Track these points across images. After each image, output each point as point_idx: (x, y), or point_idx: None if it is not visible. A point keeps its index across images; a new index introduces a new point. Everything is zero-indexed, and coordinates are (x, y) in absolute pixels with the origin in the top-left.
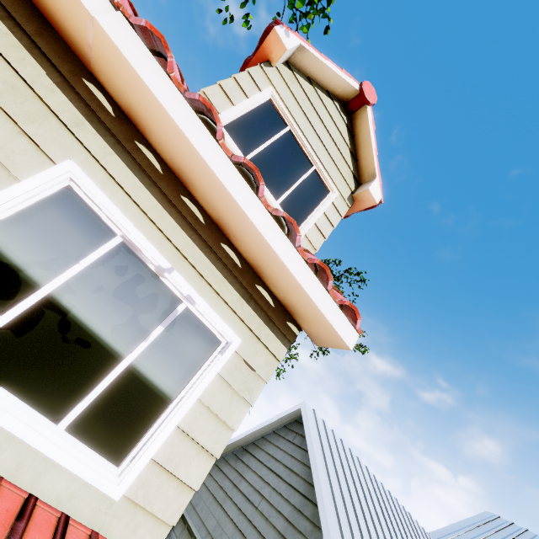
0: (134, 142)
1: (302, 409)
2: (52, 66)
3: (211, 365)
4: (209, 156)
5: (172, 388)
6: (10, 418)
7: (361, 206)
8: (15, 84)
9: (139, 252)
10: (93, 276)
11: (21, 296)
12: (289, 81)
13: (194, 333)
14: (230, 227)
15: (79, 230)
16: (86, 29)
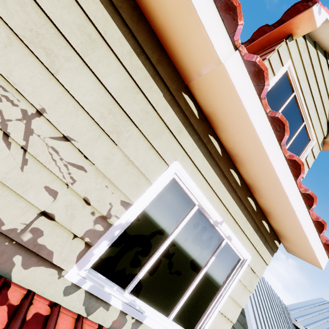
0: (208, 136)
1: None
2: (165, 87)
3: (236, 274)
4: (274, 159)
5: (215, 289)
6: (152, 321)
7: (328, 148)
8: (147, 110)
9: (206, 213)
10: (183, 233)
11: (151, 253)
12: (302, 50)
13: (227, 255)
14: (260, 191)
15: (177, 205)
16: (204, 65)
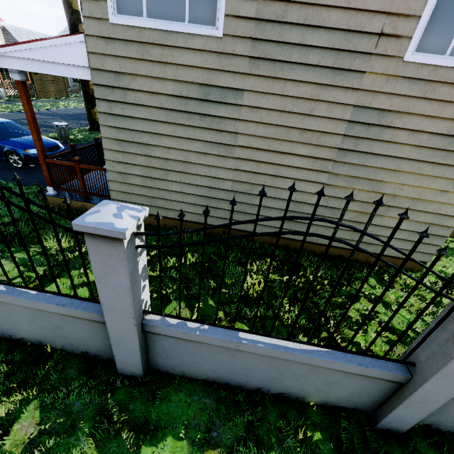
0: None
1: (3, 25)
2: None
3: None
4: None
5: None
6: None
7: None
8: None
9: None
10: None
11: None
12: None
13: None
14: None
15: None
16: None
